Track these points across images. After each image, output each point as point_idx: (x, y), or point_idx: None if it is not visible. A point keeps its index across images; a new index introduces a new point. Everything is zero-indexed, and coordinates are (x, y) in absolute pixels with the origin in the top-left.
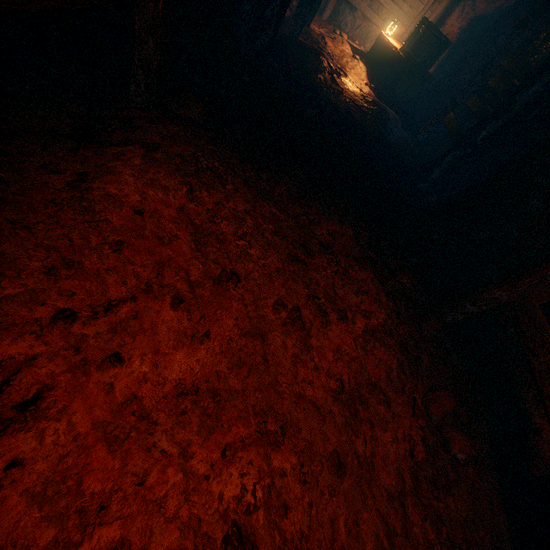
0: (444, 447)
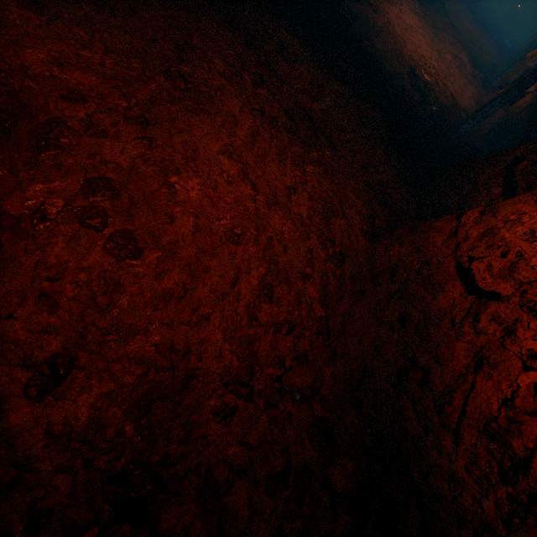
0: None
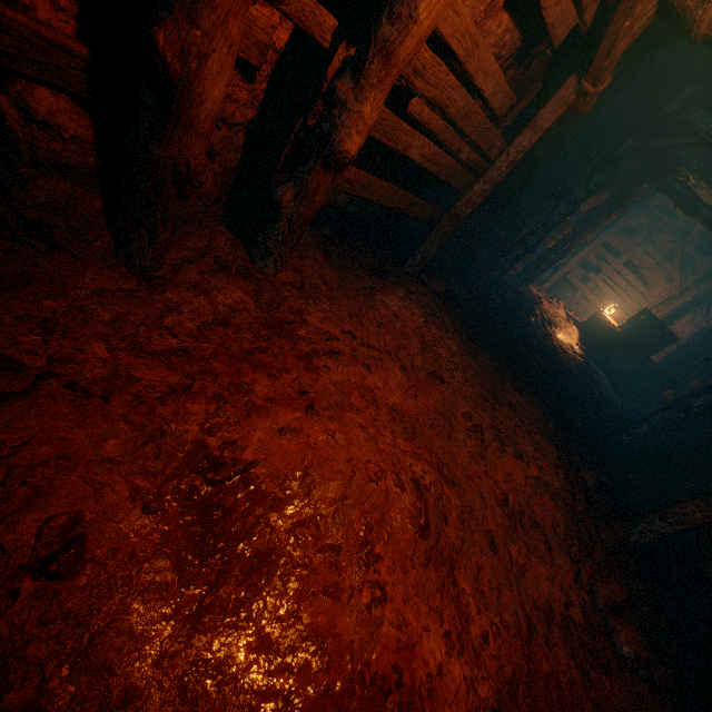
0: (609, 639)
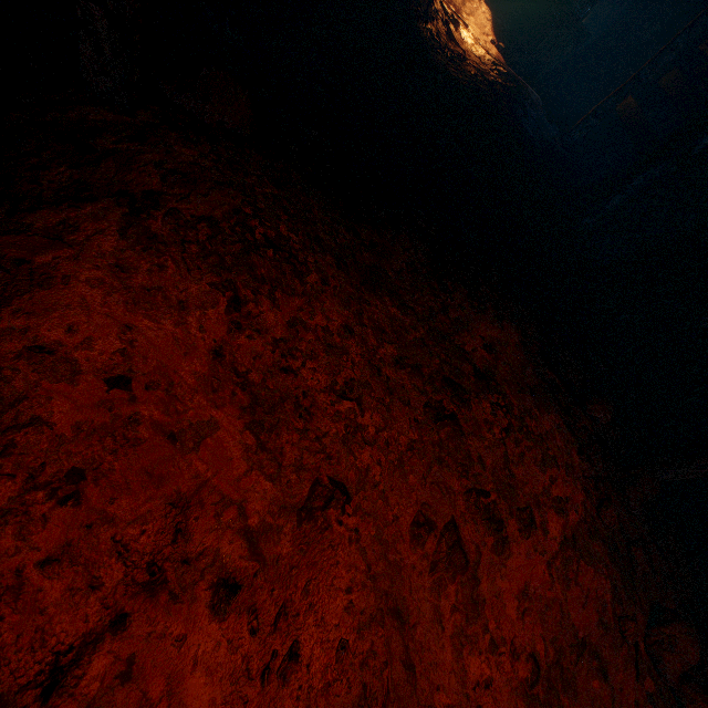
0: None
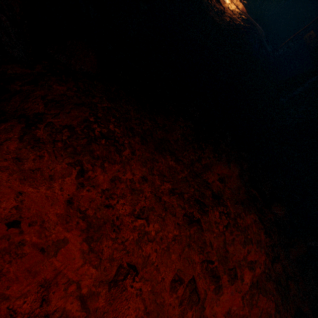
0: None
